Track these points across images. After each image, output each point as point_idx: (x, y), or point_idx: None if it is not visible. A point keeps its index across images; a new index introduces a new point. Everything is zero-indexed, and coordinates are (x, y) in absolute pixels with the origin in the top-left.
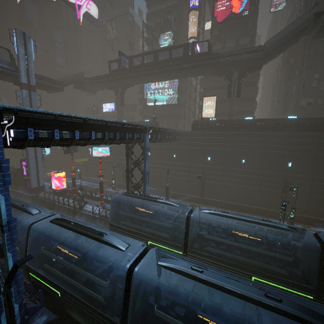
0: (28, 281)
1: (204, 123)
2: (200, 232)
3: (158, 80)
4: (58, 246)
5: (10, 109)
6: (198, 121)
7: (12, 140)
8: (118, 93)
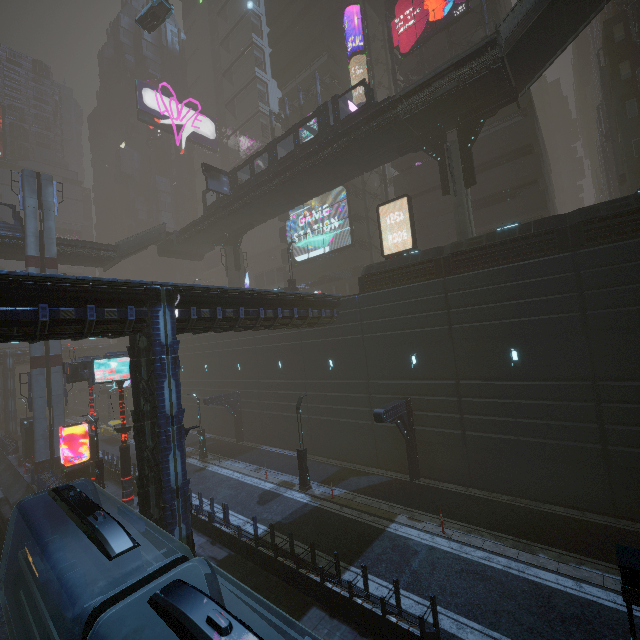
0: None
1: (386, 267)
2: None
3: (296, 203)
4: None
5: None
6: (372, 267)
7: None
8: (227, 248)
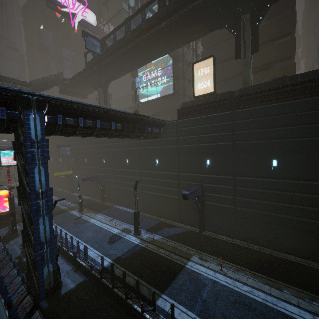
0: None
1: (195, 103)
2: None
3: (141, 63)
4: None
5: None
6: (187, 103)
7: None
8: (99, 90)
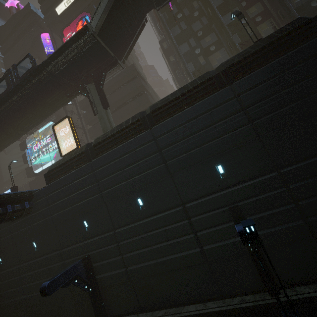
0: None
1: (60, 163)
2: None
3: (16, 136)
4: None
5: None
6: (53, 165)
7: None
8: None
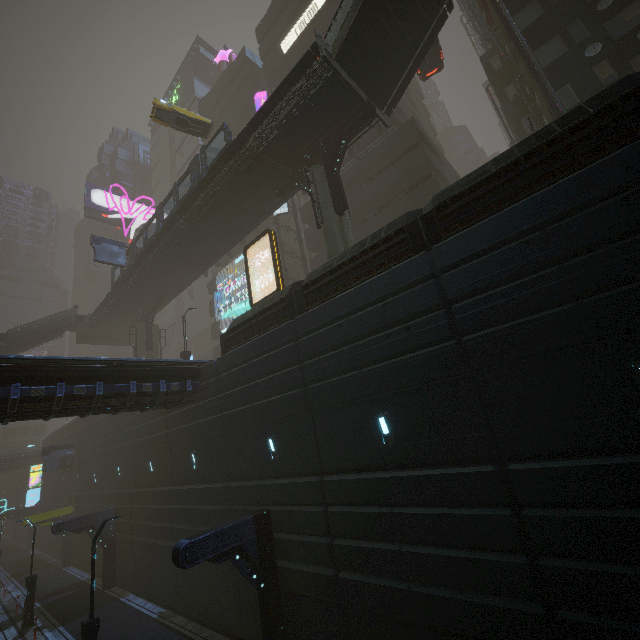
0: None
1: (245, 317)
2: None
3: (200, 268)
4: None
5: None
6: (236, 320)
7: None
8: (138, 326)
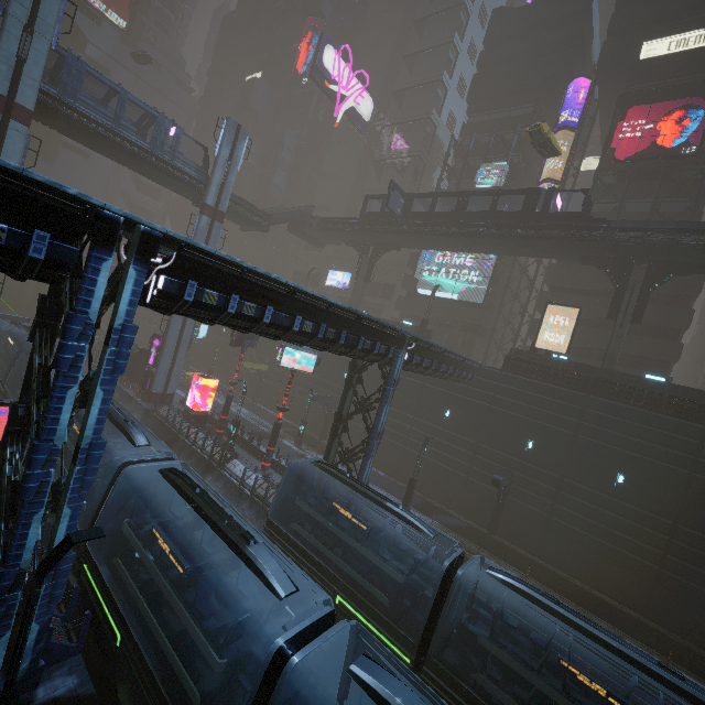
0: (75, 582)
1: (536, 360)
2: (469, 625)
3: (454, 249)
4: (157, 530)
5: (175, 241)
6: (522, 353)
7: (156, 295)
8: (365, 257)
